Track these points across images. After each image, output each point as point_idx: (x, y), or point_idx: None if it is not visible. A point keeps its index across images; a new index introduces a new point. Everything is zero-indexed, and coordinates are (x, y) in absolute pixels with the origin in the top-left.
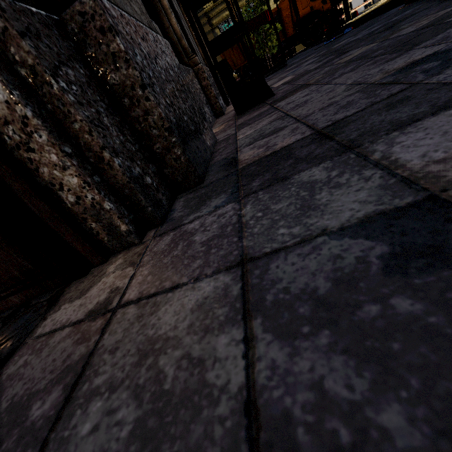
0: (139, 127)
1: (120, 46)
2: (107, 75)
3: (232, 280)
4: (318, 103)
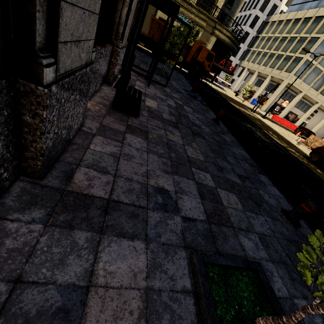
0: (24, 141)
1: (44, 114)
2: (24, 114)
3: (6, 291)
4: (131, 170)
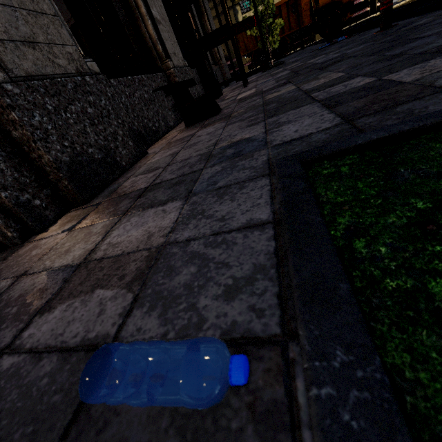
0: (37, 164)
1: (15, 117)
2: (11, 131)
3: (8, 284)
4: (191, 152)
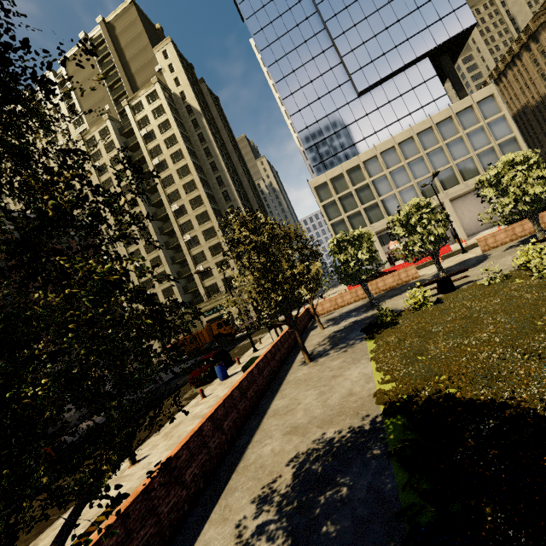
0: None
1: None
2: None
3: None
4: None
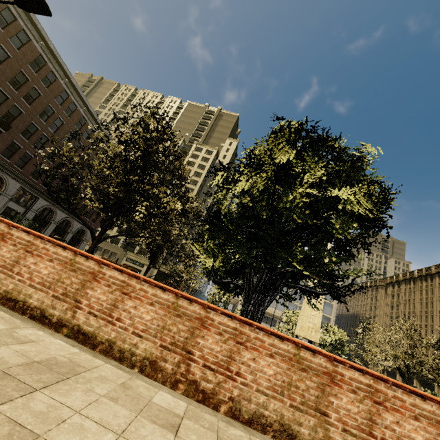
0: None
1: None
2: None
3: None
4: None
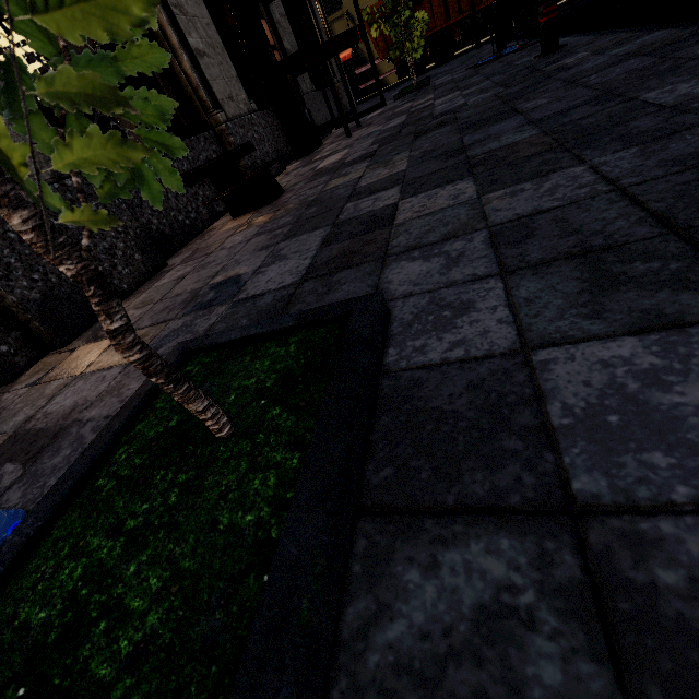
0: (2, 304)
1: None
2: None
3: None
4: (192, 281)
